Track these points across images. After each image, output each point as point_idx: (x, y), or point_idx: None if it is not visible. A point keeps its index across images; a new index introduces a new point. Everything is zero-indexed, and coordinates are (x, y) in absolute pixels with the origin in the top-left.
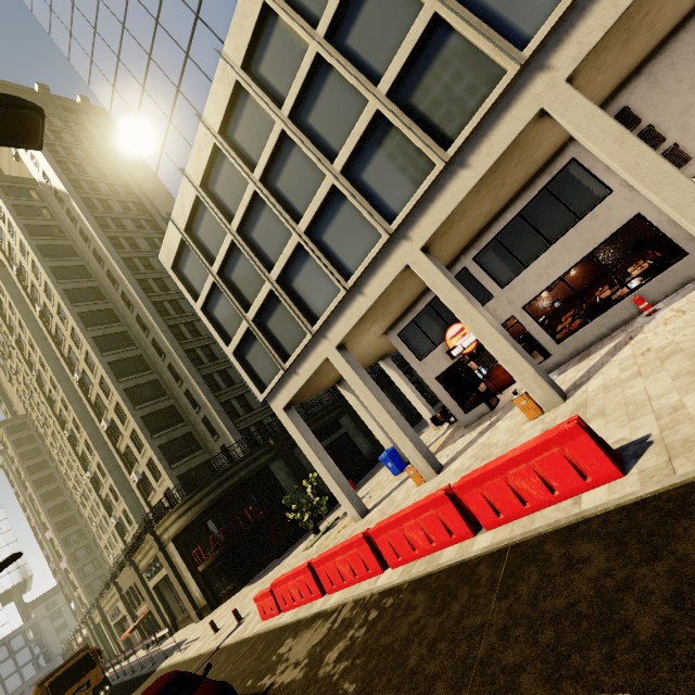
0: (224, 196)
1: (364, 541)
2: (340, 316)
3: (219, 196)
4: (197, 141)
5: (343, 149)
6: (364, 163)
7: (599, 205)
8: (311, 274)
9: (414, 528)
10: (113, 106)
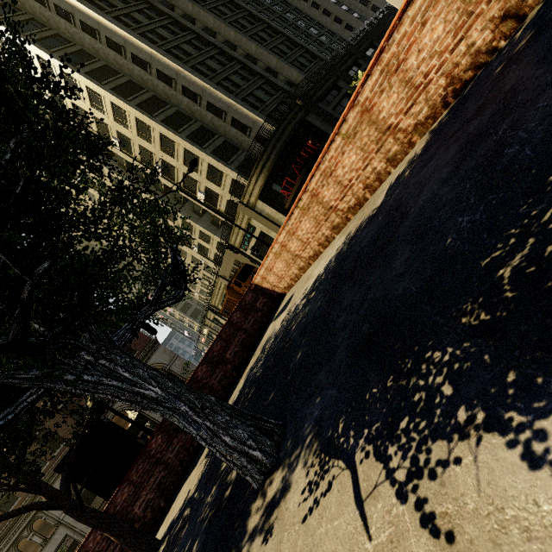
0: None
1: None
2: None
3: None
4: None
5: None
6: None
7: None
8: None
9: None
10: None
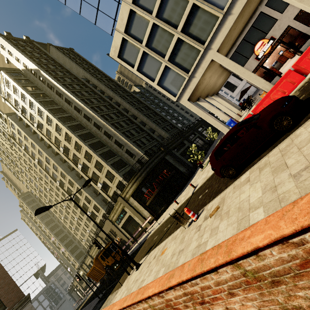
0: (145, 3)
1: (291, 71)
2: (218, 33)
3: (142, 5)
4: None
5: None
6: None
7: None
8: (199, 20)
9: None
10: None
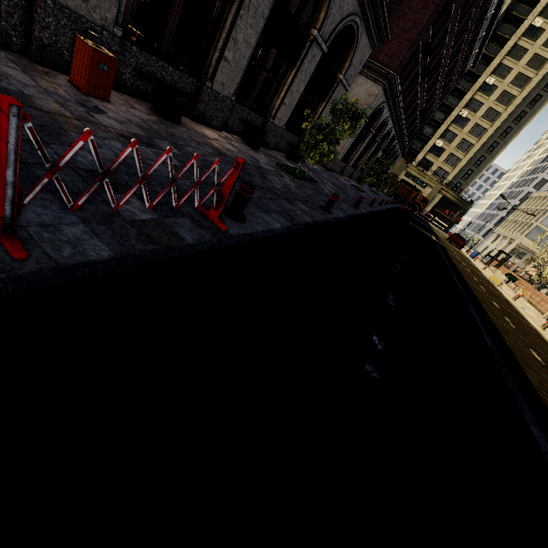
0: None
1: None
2: None
3: None
4: None
5: None
6: None
7: None
8: None
9: None
10: None
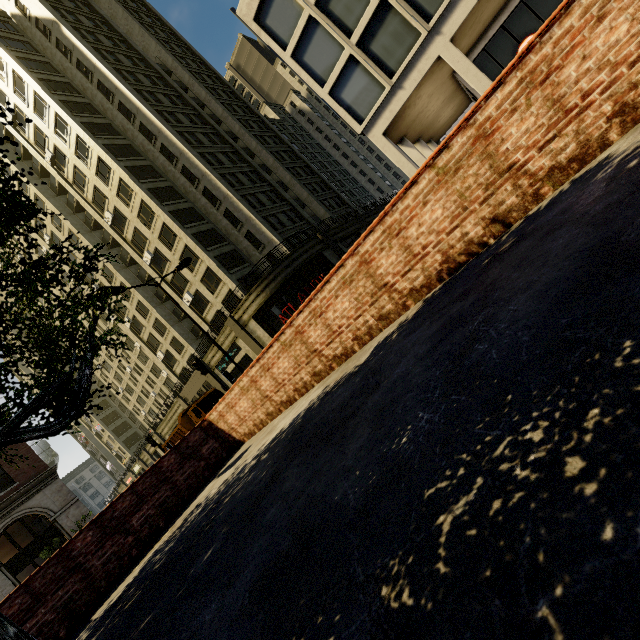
0: None
1: None
2: (459, 2)
3: None
4: None
5: None
6: None
7: None
8: None
9: None
10: None
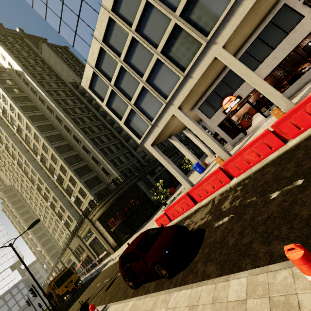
0: (115, 44)
1: (220, 170)
2: (180, 92)
3: (112, 45)
4: (99, 18)
5: (181, 3)
6: (191, 9)
7: (298, 25)
8: (163, 74)
9: (249, 153)
10: (47, 16)
